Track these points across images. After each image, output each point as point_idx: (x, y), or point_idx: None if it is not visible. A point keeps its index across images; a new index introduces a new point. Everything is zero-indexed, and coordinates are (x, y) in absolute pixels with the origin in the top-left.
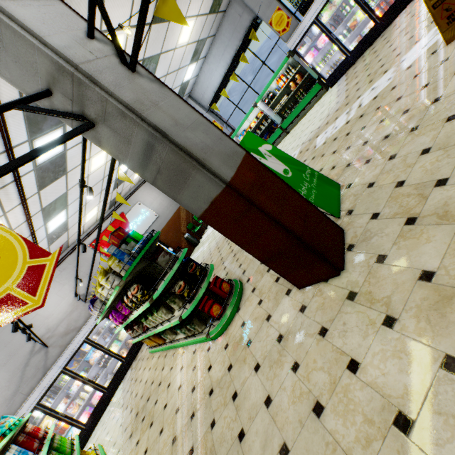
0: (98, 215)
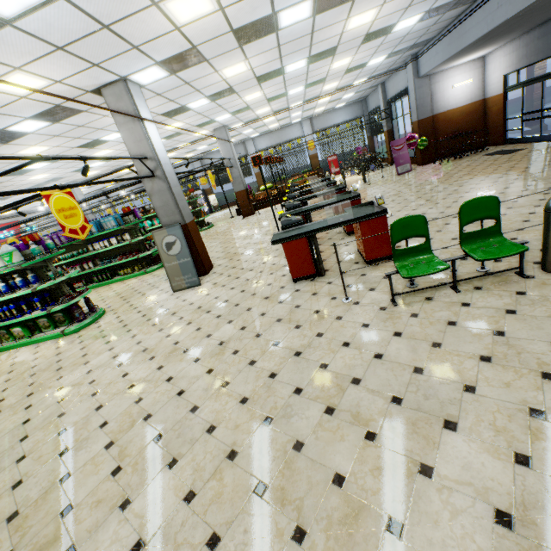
0: (6, 215)
